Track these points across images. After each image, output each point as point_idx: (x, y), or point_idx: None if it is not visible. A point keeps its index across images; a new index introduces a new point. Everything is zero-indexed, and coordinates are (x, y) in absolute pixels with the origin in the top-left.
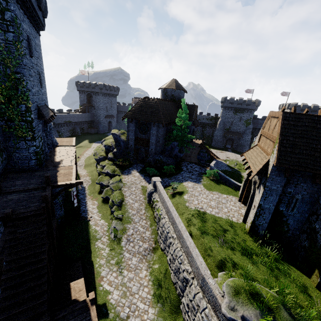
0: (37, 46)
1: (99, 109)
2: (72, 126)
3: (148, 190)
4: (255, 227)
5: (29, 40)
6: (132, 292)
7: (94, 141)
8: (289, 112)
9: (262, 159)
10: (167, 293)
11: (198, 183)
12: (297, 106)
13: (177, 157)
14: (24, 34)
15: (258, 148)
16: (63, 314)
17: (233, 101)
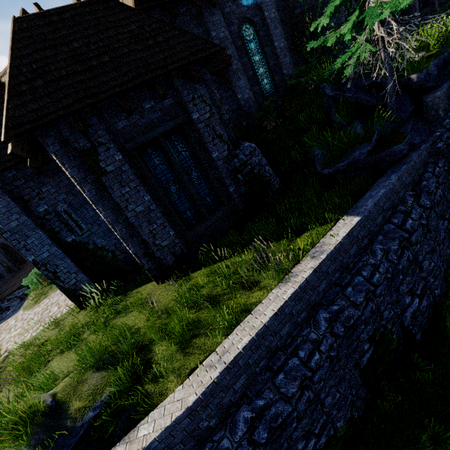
0: None
1: None
2: None
3: None
4: (76, 294)
5: None
6: None
7: None
8: None
9: None
10: None
11: (14, 315)
12: None
13: None
14: None
15: None
16: None
17: None
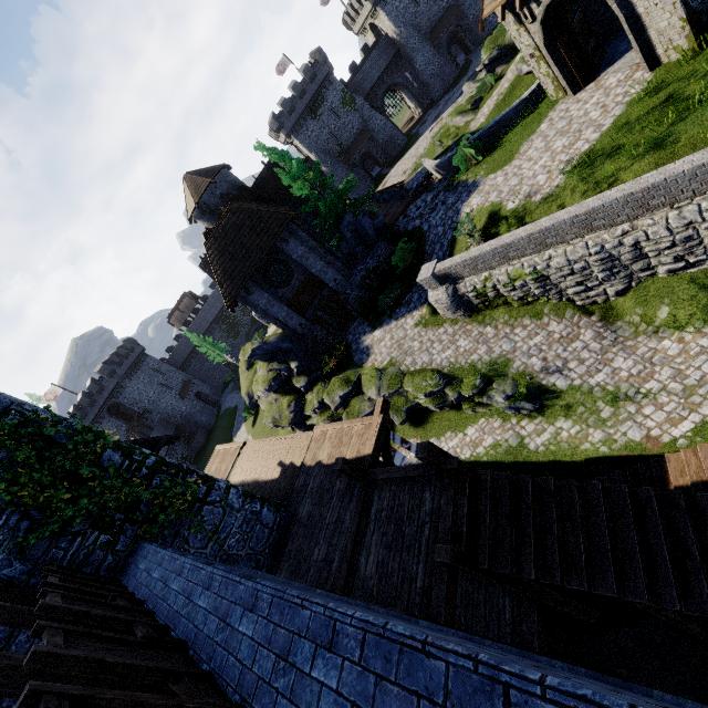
0: None
1: (156, 402)
2: None
3: (443, 300)
4: (701, 20)
5: None
6: None
7: (230, 438)
8: None
9: None
10: None
11: (479, 186)
12: None
13: (380, 230)
14: None
15: None
16: None
17: (289, 103)
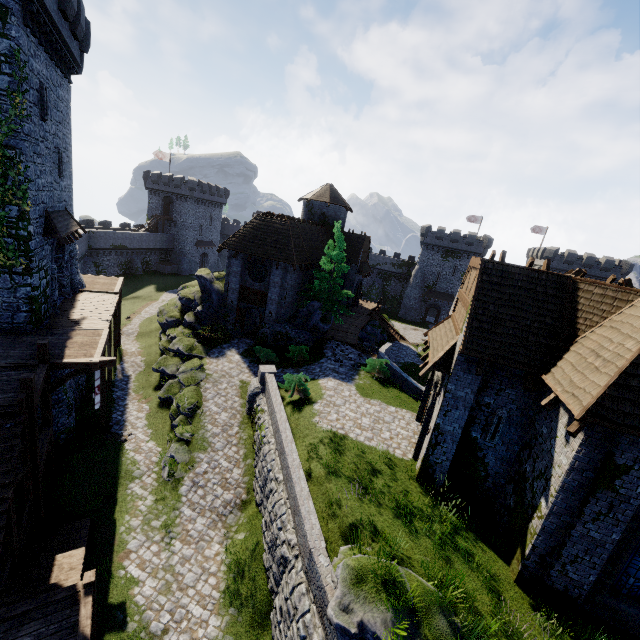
0: (62, 102)
1: (184, 227)
2: (128, 256)
3: (250, 389)
4: (428, 468)
5: (42, 91)
6: (184, 584)
7: (167, 289)
8: (492, 261)
9: (447, 342)
10: (251, 588)
11: (347, 383)
12: (557, 254)
13: (318, 330)
14: (34, 80)
15: (450, 322)
16: (24, 609)
17: (443, 234)
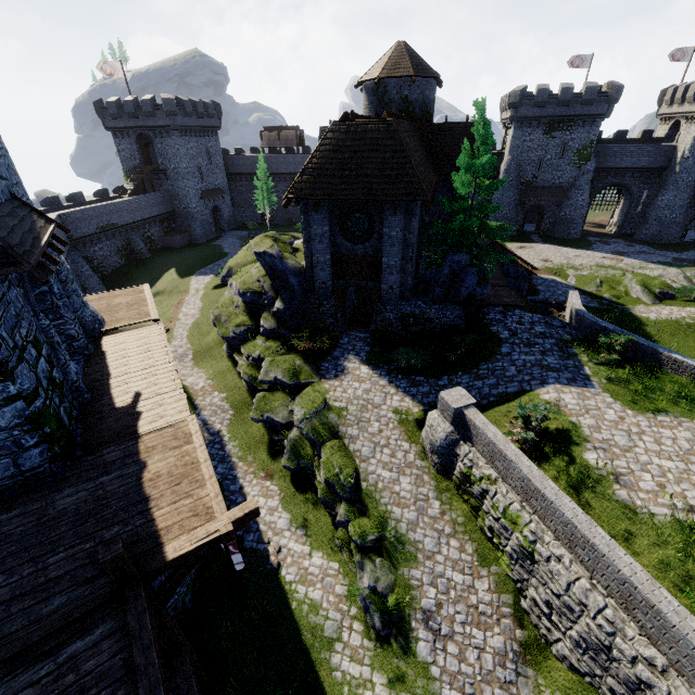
0: None
1: (179, 176)
2: (123, 237)
3: (437, 435)
4: None
5: None
6: None
7: (192, 271)
8: None
9: None
10: None
11: (588, 389)
12: None
13: (472, 299)
14: None
15: None
16: None
17: (547, 96)
